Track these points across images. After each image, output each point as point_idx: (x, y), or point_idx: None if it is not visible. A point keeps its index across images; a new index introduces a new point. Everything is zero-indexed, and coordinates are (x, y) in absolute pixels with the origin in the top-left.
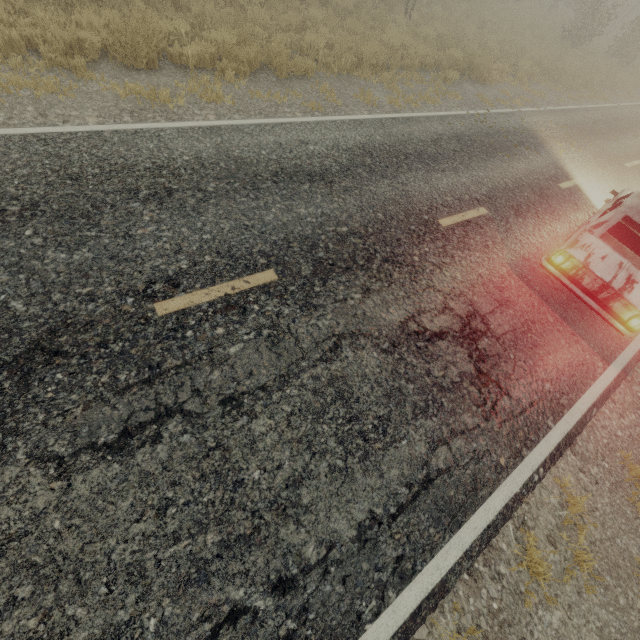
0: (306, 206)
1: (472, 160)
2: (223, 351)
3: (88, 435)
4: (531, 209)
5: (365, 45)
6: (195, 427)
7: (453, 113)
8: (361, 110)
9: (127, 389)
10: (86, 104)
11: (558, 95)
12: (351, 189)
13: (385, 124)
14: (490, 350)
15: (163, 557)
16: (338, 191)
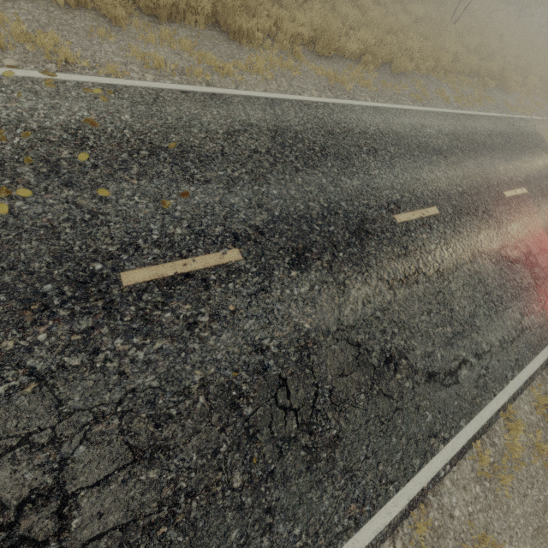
0: (439, 171)
1: (512, 153)
2: (428, 247)
3: (393, 274)
4: None
5: (443, 54)
6: (429, 281)
7: (494, 115)
8: (441, 104)
9: (399, 256)
10: (306, 80)
11: None
12: (456, 163)
13: (460, 118)
14: (539, 274)
15: (435, 332)
16: (451, 163)
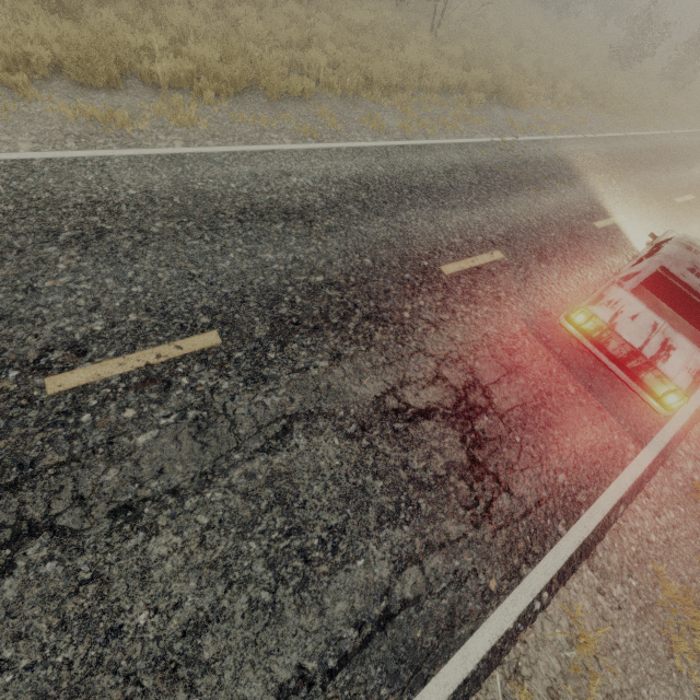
0: (275, 250)
1: (491, 195)
2: (128, 441)
3: None
4: (558, 252)
5: (375, 64)
6: (66, 550)
7: (475, 140)
8: (365, 136)
9: None
10: (23, 127)
11: (602, 121)
12: (336, 229)
13: (390, 152)
14: (490, 432)
15: None
16: (319, 232)
